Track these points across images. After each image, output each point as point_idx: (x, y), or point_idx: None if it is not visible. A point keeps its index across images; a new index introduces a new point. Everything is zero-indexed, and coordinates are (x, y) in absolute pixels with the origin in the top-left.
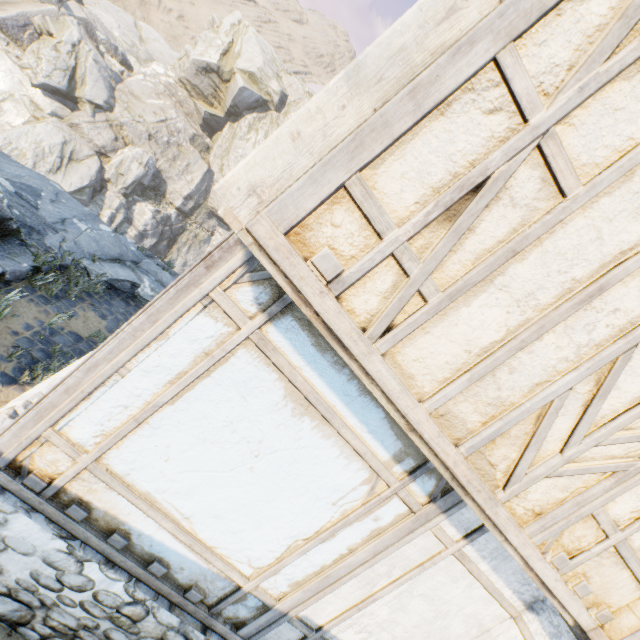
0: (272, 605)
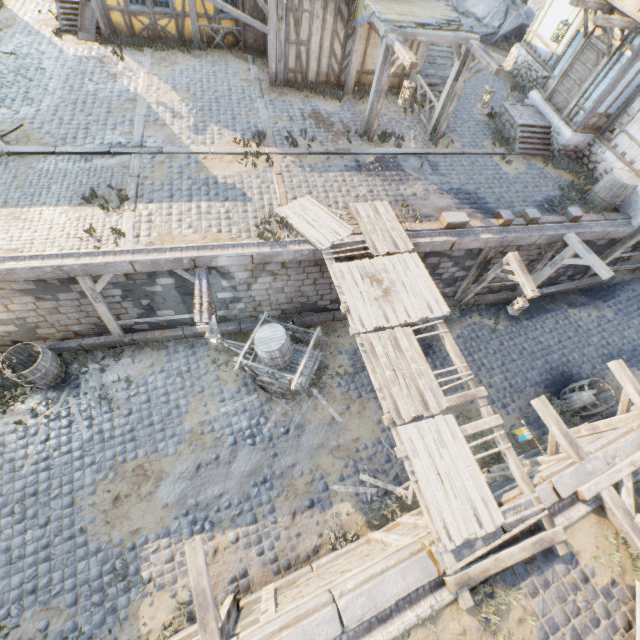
0: (557, 55)
